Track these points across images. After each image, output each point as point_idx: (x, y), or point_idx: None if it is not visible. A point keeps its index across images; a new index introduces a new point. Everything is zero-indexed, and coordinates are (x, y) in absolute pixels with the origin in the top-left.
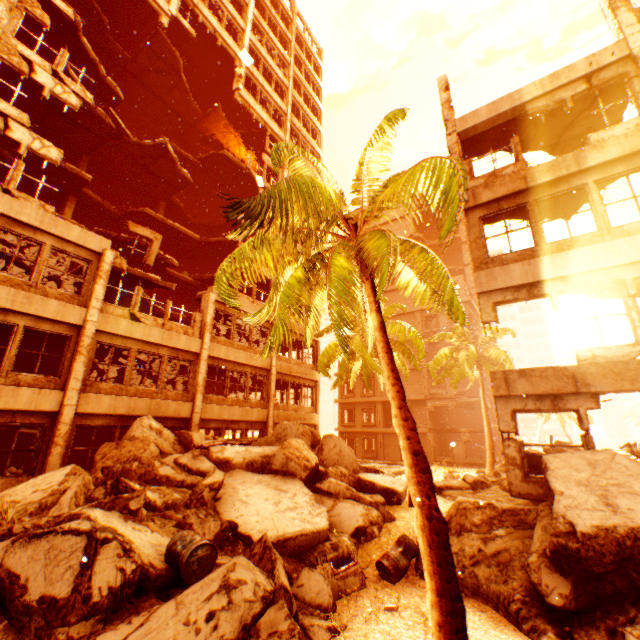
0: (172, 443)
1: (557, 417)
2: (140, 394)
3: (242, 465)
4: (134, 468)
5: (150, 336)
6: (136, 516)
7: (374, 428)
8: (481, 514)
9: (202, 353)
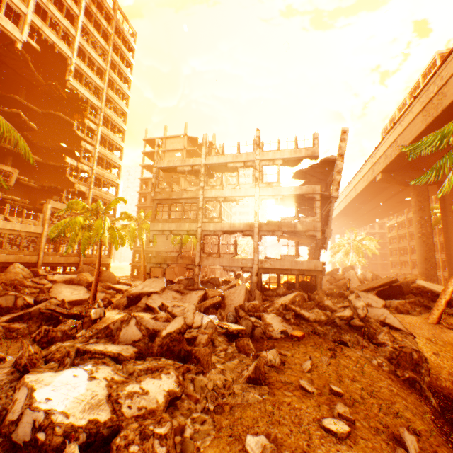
0: (29, 273)
1: None
2: (11, 253)
3: (62, 282)
4: (16, 283)
5: (16, 227)
6: (23, 294)
7: None
8: None
9: (44, 233)
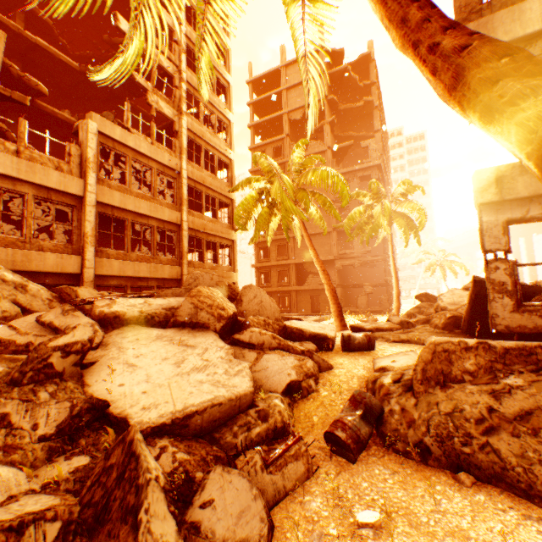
0: (46, 300)
1: (441, 271)
2: None
3: (138, 320)
4: None
5: None
6: None
7: (288, 287)
8: (475, 358)
9: (86, 197)
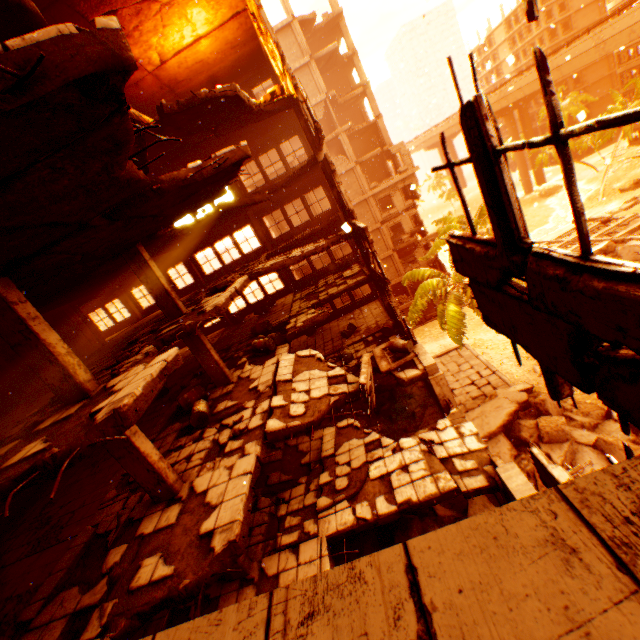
0: None
1: None
2: None
3: None
4: None
5: None
6: None
7: None
8: None
9: None
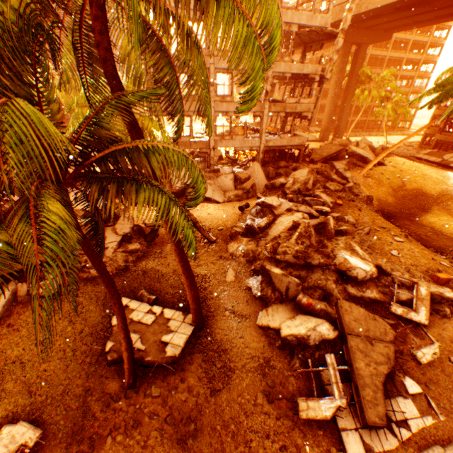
0: None
1: None
2: None
3: None
4: None
5: None
6: None
7: None
8: None
9: None
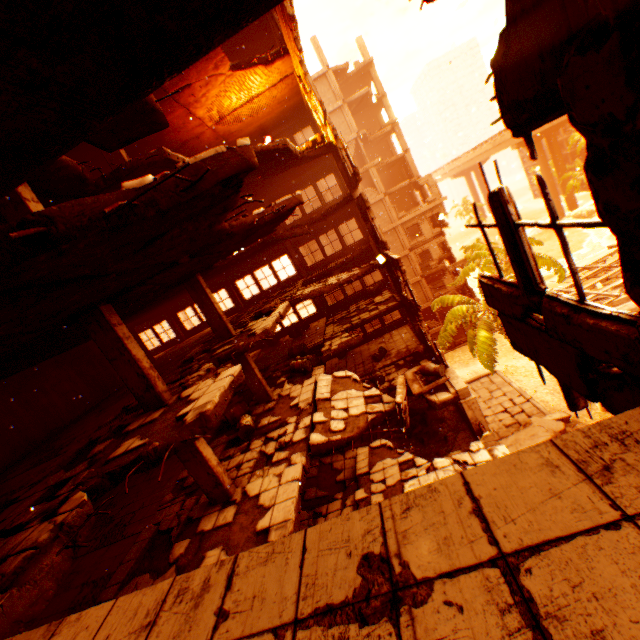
0: None
1: None
2: None
3: None
4: None
5: None
6: None
7: None
8: None
9: None
